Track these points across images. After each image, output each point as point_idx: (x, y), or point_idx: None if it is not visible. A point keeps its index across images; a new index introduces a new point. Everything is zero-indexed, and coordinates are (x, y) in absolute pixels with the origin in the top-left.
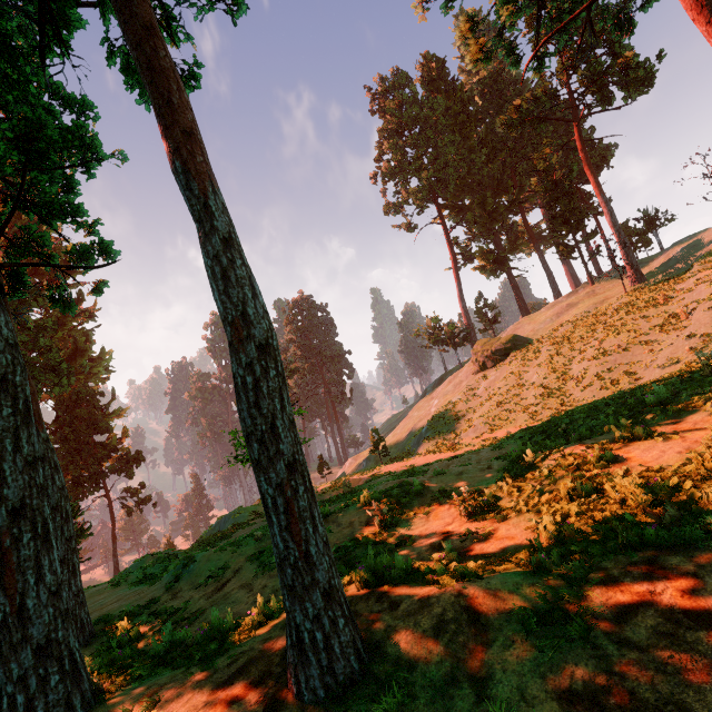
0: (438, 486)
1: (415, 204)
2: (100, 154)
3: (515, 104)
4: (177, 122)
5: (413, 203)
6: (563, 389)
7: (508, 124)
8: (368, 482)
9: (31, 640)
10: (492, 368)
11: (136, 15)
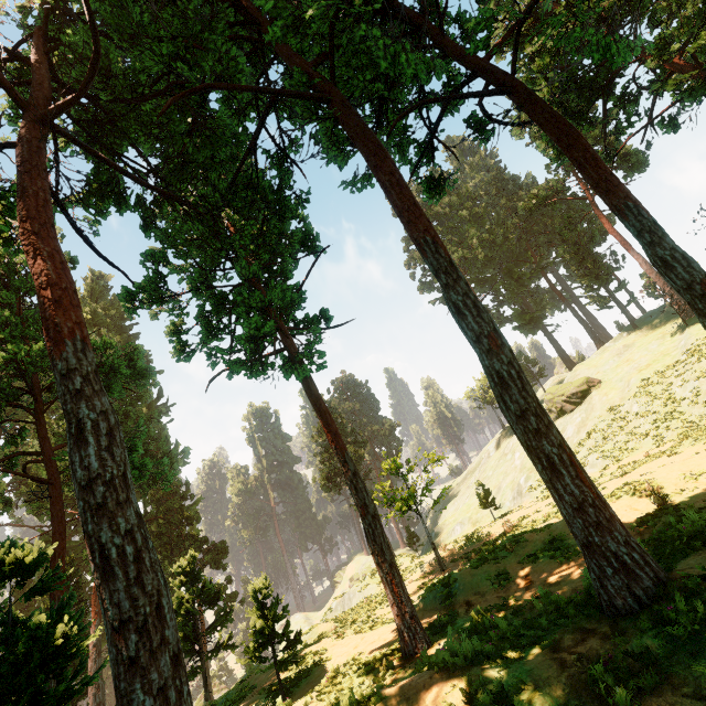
0: (674, 474)
1: None
2: (319, 248)
3: (532, 192)
4: (621, 183)
5: None
6: (678, 410)
7: (528, 207)
8: (522, 521)
9: (614, 517)
10: (572, 412)
11: (581, 136)
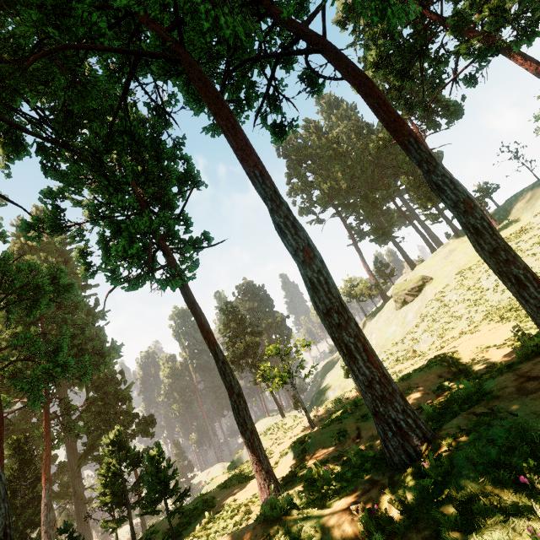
0: (470, 348)
1: (321, 205)
2: (200, 183)
3: (379, 136)
4: (405, 123)
5: (319, 205)
6: (484, 298)
7: (377, 148)
8: None
9: (396, 391)
10: (412, 302)
11: (375, 85)
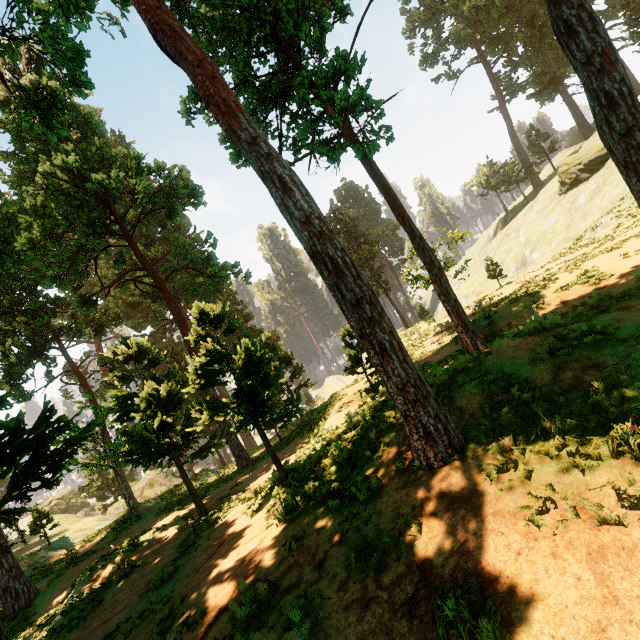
0: None
1: (457, 45)
2: (348, 8)
3: None
4: None
5: (454, 45)
6: None
7: None
8: (535, 278)
9: None
10: (586, 180)
11: None
